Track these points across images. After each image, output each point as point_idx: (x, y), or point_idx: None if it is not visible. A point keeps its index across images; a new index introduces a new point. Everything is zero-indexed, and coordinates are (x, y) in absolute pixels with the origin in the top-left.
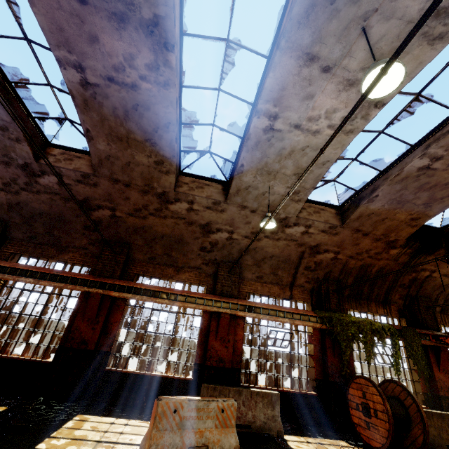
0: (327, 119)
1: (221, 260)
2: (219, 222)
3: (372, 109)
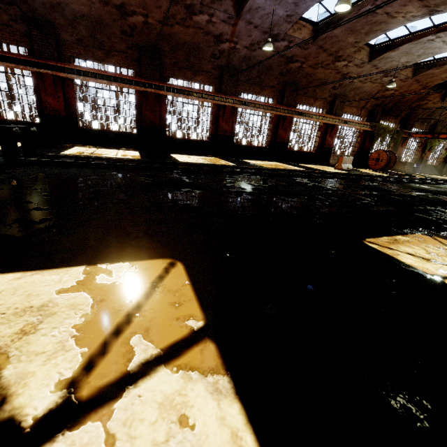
0: None
1: (338, 94)
2: (354, 72)
3: None
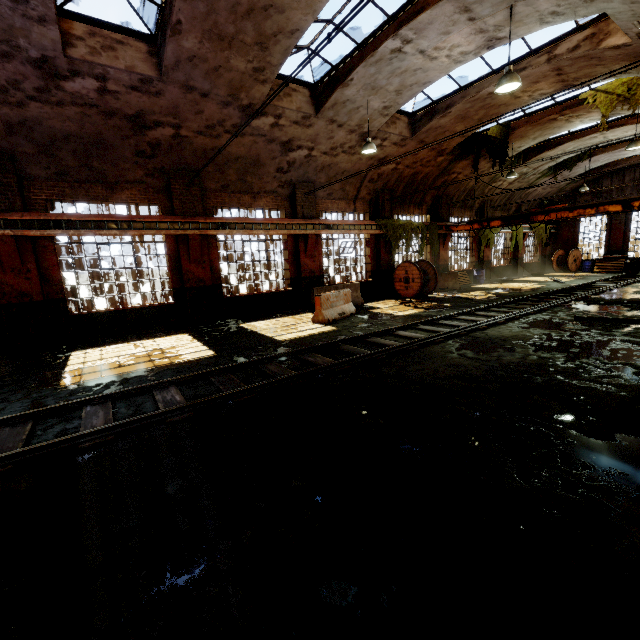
0: (449, 51)
1: (296, 181)
2: (302, 138)
3: (485, 50)
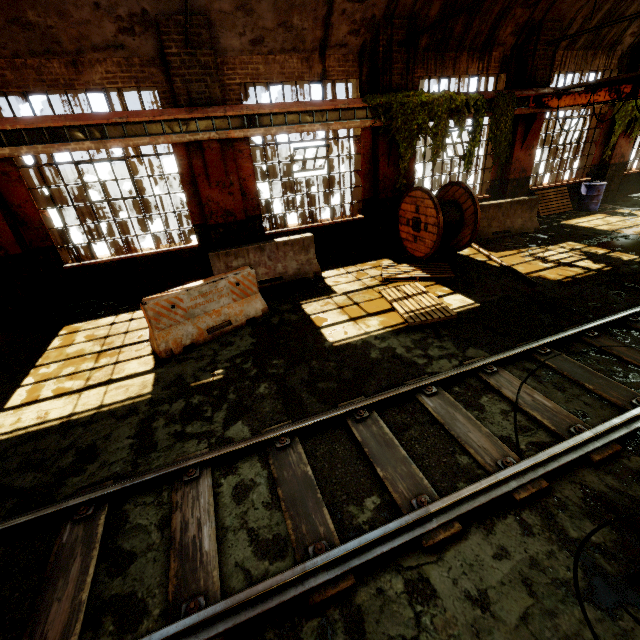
0: None
1: (158, 12)
2: None
3: None
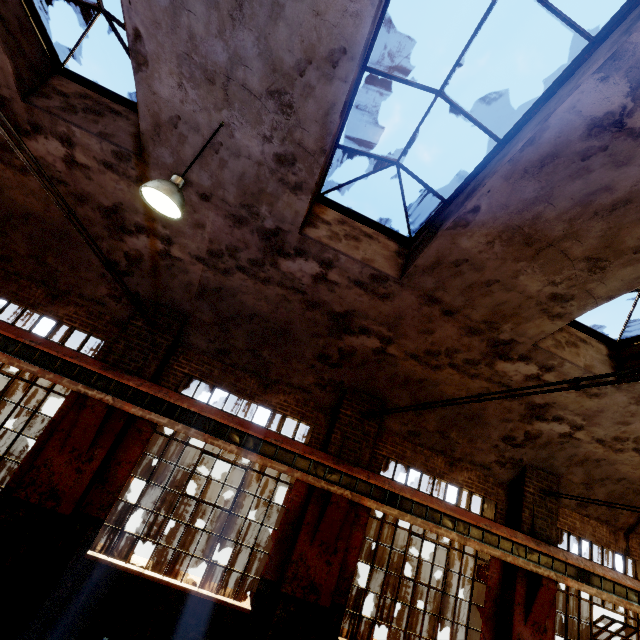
0: None
1: (529, 463)
2: (569, 407)
3: None
